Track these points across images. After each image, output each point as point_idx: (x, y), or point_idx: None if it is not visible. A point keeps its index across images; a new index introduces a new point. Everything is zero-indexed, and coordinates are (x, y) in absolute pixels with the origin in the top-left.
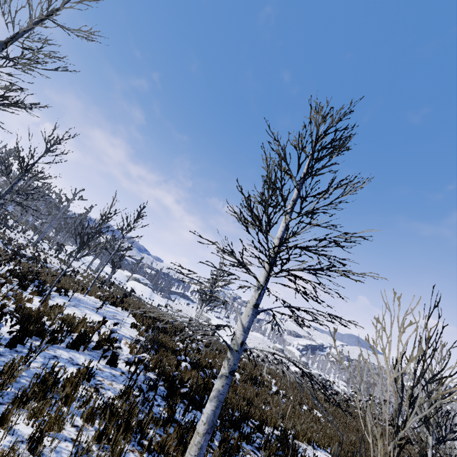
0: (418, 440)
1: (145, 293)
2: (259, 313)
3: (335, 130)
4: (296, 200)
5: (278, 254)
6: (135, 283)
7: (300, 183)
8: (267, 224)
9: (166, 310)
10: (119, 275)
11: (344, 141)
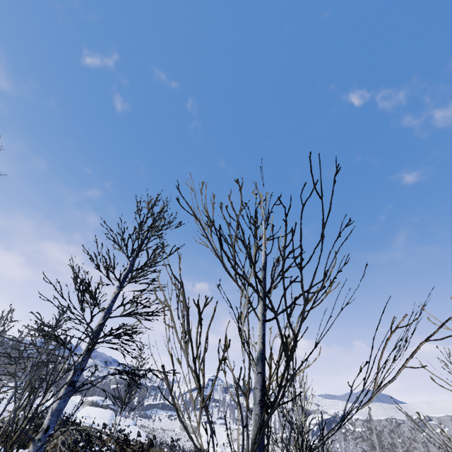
0: (8, 447)
1: (103, 418)
2: (76, 390)
3: (152, 214)
4: (127, 274)
5: (102, 326)
6: (90, 408)
7: (132, 259)
8: (79, 302)
9: (132, 433)
10: (68, 404)
11: (157, 221)
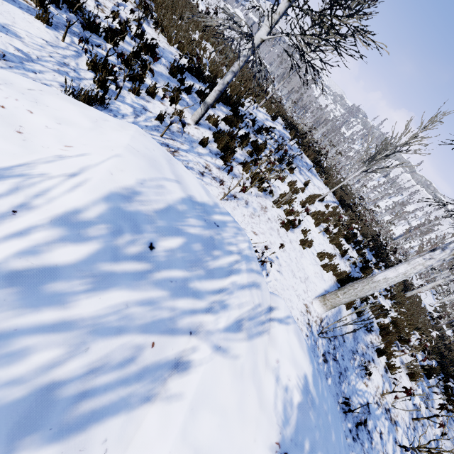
0: None
1: None
2: None
3: None
4: None
5: None
6: None
7: None
8: None
9: None
10: None
11: None
